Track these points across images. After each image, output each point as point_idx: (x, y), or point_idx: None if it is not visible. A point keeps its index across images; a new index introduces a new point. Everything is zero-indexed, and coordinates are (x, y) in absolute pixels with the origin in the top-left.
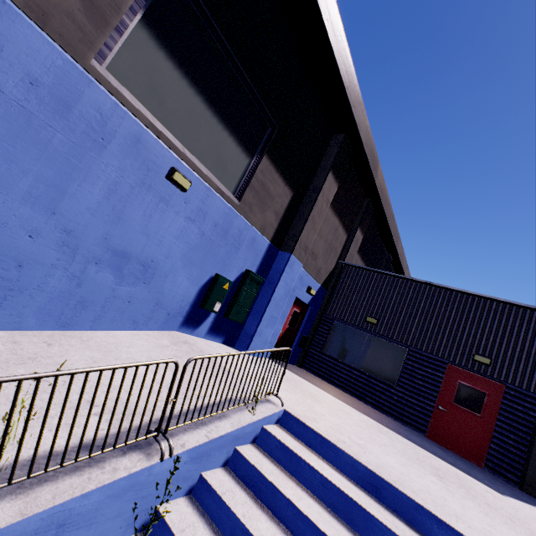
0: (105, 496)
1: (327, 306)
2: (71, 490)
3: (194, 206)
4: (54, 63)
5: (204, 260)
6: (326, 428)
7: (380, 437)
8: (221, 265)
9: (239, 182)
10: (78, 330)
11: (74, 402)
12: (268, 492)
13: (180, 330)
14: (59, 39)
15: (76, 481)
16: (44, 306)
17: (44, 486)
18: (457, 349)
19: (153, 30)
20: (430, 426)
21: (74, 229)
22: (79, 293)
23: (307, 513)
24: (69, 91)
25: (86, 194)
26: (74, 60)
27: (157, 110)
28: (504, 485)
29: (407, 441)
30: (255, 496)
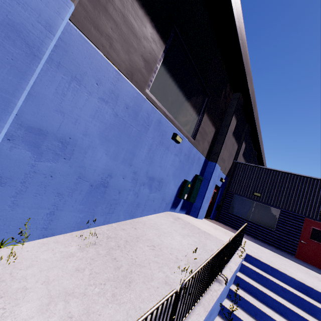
0: (217, 301)
1: (229, 186)
2: (210, 300)
3: (177, 148)
4: (133, 96)
5: (180, 174)
6: (267, 261)
7: (284, 262)
8: (186, 175)
9: (194, 130)
10: (136, 218)
11: (173, 259)
12: (261, 295)
13: (170, 210)
14: (136, 84)
15: (208, 296)
16: (126, 209)
17: (201, 299)
18: (310, 209)
19: (165, 66)
20: (297, 251)
21: (137, 171)
22: (137, 200)
23: (284, 304)
24: (138, 107)
25: (141, 153)
26: (140, 92)
27: (165, 104)
28: None
29: (293, 262)
30: (253, 296)
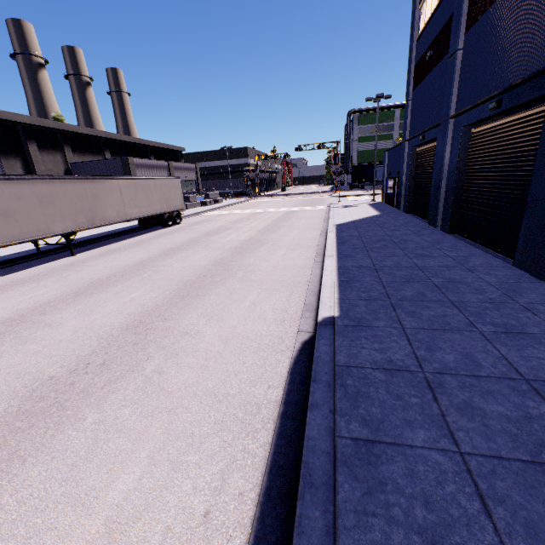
0: None
1: None
2: None
3: None
4: None
5: None
6: None
7: None
8: None
9: (1, 169)
10: None
11: None
12: None
13: None
14: None
15: None
16: None
17: None
18: None
19: None
20: None
21: None
22: None
23: None
24: None
25: None
26: None
27: None
28: None
29: None
30: None
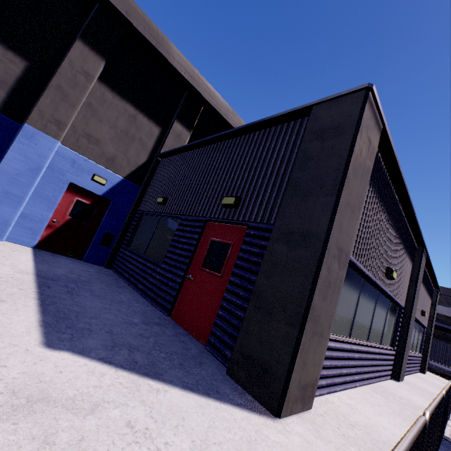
0: None
1: (141, 202)
2: None
3: None
4: None
5: None
6: None
7: None
8: None
9: None
10: None
11: None
12: None
13: None
14: None
15: None
16: None
17: None
18: (216, 201)
19: None
20: (177, 303)
21: None
22: None
23: None
24: None
25: None
26: None
27: None
28: (184, 360)
29: (16, 290)
30: None
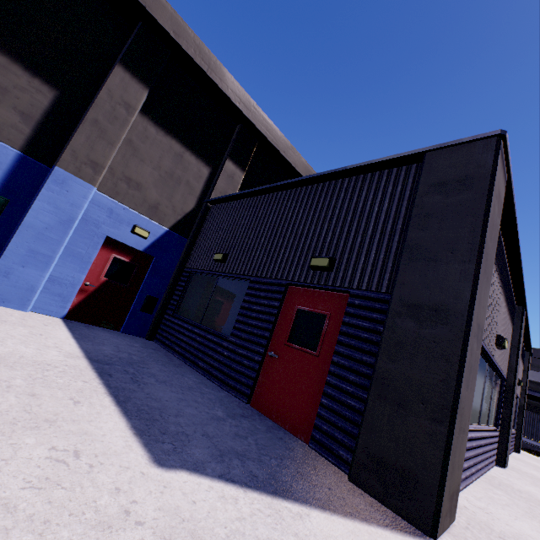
0: None
1: (189, 257)
2: None
3: None
4: None
5: None
6: None
7: None
8: None
9: None
10: None
11: None
12: None
13: None
14: None
15: None
16: None
17: None
18: (299, 261)
19: None
20: (258, 387)
21: None
22: None
23: None
24: None
25: None
26: None
27: None
28: (298, 467)
29: (81, 384)
30: None
